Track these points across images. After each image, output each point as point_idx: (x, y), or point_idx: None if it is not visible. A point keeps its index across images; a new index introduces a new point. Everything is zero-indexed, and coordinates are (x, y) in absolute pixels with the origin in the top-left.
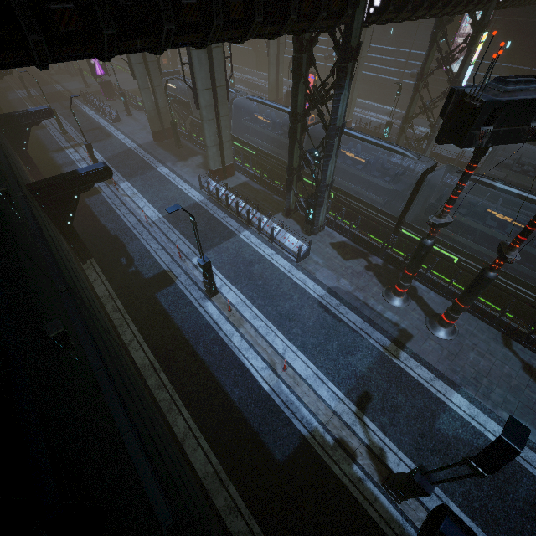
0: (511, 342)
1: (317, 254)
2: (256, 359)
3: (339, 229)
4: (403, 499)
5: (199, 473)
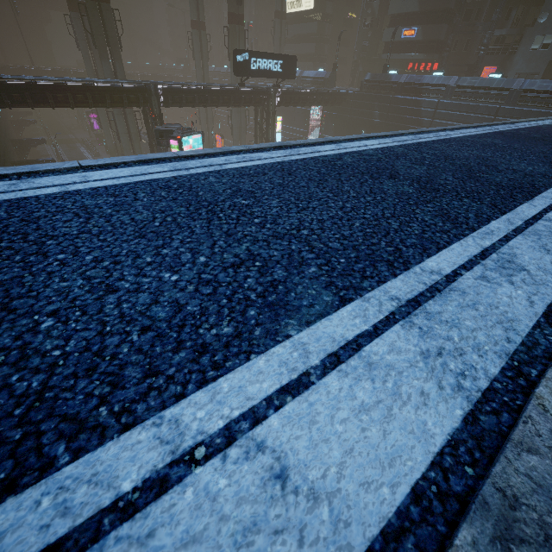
0: None
1: None
2: None
3: None
4: None
5: None
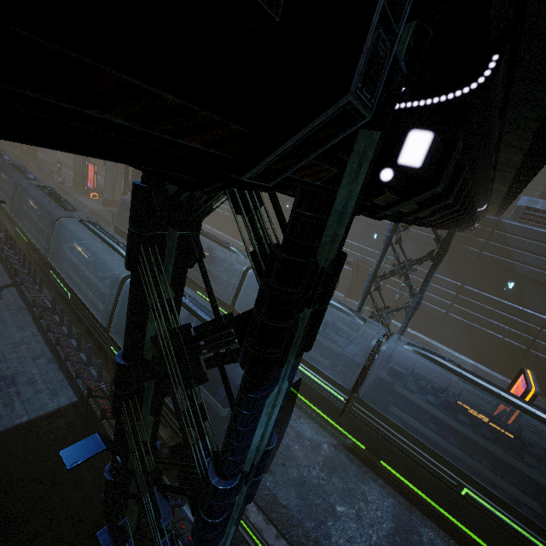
0: (10, 287)
1: None
2: None
3: None
4: None
5: None
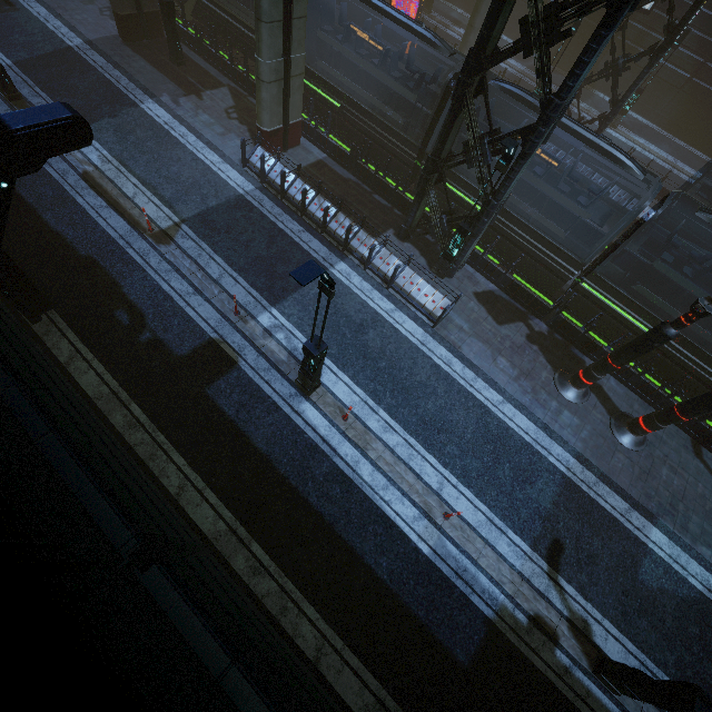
0: (701, 450)
1: (459, 312)
2: (402, 503)
3: (486, 270)
4: (631, 697)
5: (355, 709)
